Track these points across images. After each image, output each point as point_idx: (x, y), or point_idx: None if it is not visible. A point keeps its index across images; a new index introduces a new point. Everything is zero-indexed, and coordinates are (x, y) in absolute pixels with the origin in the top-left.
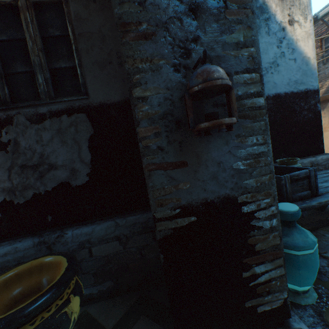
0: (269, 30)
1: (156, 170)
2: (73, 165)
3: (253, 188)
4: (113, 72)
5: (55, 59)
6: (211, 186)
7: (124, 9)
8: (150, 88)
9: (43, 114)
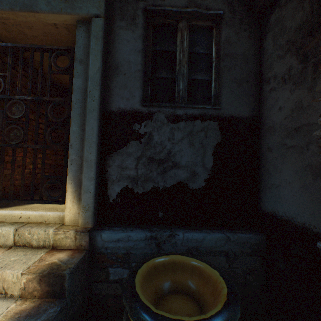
0: None
1: None
2: (194, 167)
3: None
4: (248, 90)
5: (194, 72)
6: None
7: None
8: None
9: (178, 116)
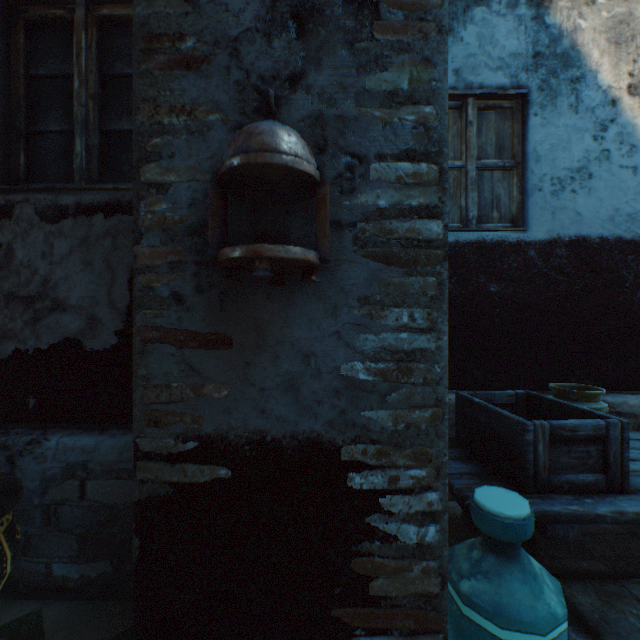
0: (578, 101)
1: (159, 342)
2: (95, 309)
3: (384, 434)
4: None
5: (116, 116)
6: (280, 406)
7: (155, 8)
8: (180, 168)
9: (66, 208)
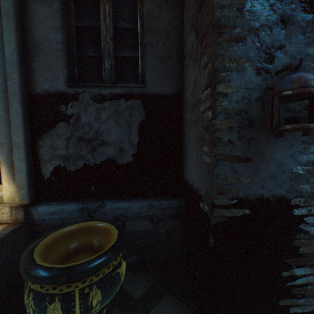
0: None
1: (222, 160)
2: (121, 144)
3: (307, 194)
4: (171, 67)
5: (121, 49)
6: (269, 185)
7: (223, 13)
8: (232, 86)
9: (104, 96)
